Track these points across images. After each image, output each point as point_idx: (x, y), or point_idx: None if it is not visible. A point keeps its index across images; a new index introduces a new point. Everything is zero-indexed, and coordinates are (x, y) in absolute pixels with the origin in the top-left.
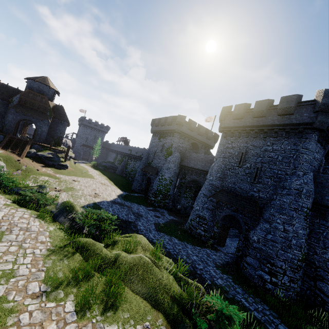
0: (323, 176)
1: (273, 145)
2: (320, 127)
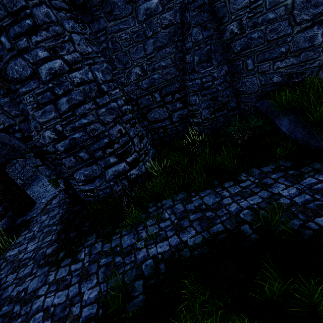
0: None
1: None
2: None
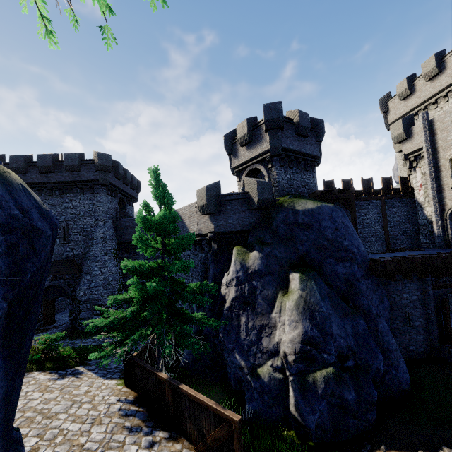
0: (119, 221)
1: (72, 201)
2: (104, 183)
